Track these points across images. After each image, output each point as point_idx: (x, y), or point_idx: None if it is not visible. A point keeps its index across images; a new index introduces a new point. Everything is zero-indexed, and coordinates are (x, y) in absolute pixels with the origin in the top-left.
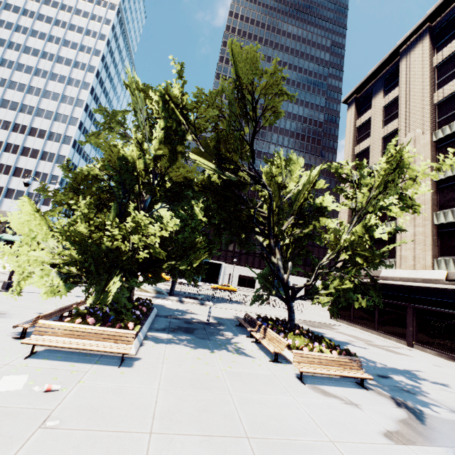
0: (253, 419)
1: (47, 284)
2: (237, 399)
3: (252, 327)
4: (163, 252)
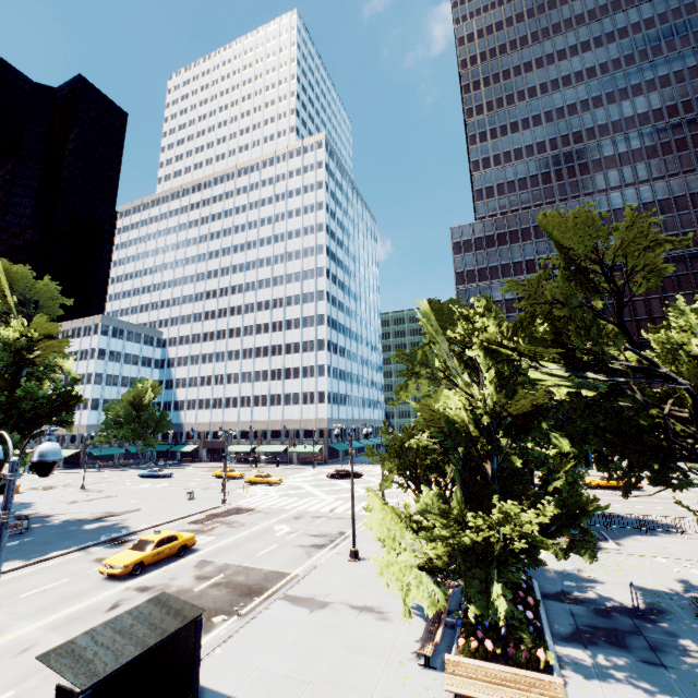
0: None
1: (425, 594)
2: None
3: None
4: (543, 538)
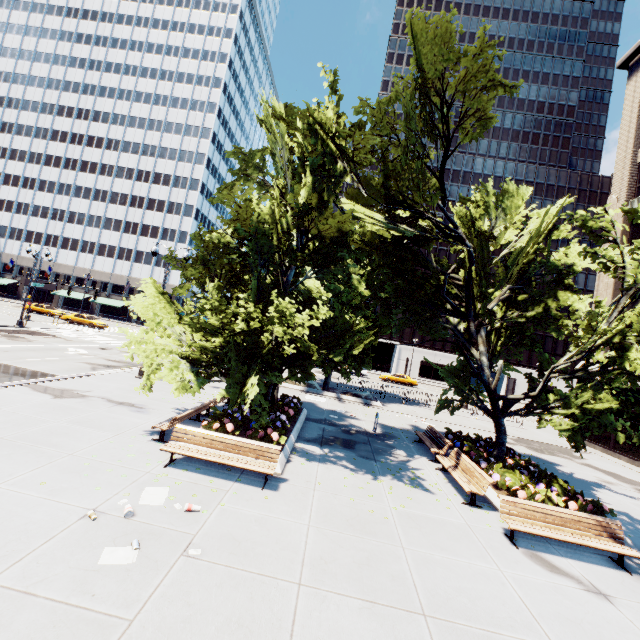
0: (433, 590)
1: (182, 380)
2: (411, 555)
3: (437, 447)
4: (312, 344)
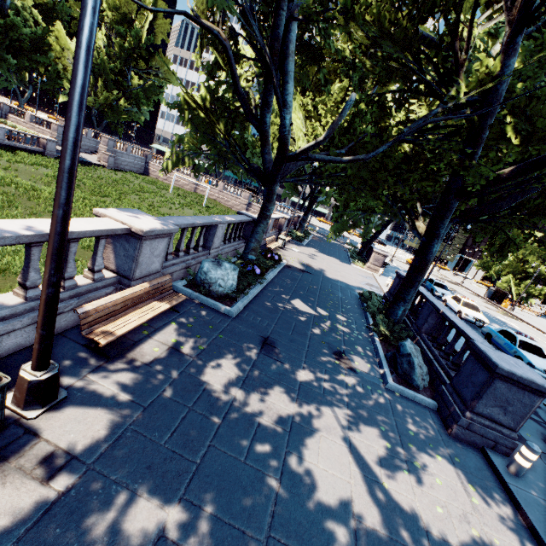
0: None
1: (514, 296)
2: None
3: None
4: (542, 295)
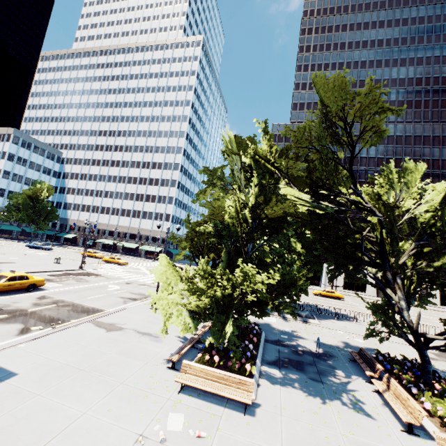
0: None
1: (183, 324)
2: None
3: (371, 369)
4: (268, 297)
